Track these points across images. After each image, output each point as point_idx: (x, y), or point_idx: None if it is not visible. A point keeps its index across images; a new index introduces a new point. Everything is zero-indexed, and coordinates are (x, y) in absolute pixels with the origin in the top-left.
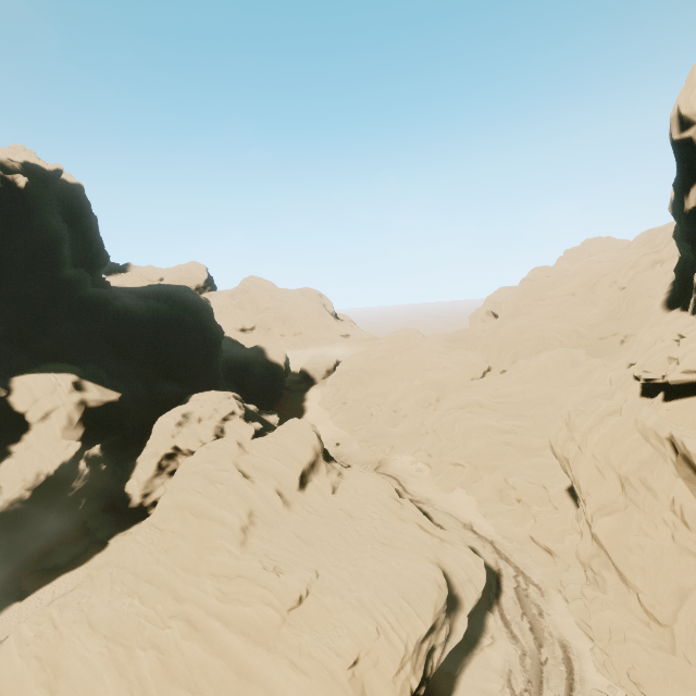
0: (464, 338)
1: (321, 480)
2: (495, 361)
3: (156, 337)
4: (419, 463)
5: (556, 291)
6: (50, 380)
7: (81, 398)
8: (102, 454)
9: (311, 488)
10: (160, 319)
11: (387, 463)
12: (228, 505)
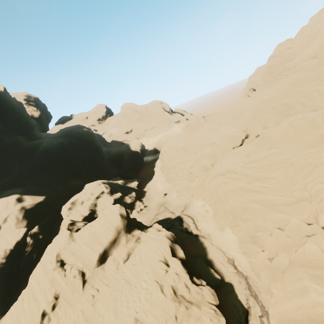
0: (233, 114)
1: (119, 251)
2: (250, 129)
3: (66, 158)
4: (206, 206)
5: (298, 59)
6: (4, 201)
7: (21, 206)
8: (39, 230)
9: (109, 262)
10: (65, 148)
11: (189, 206)
12: (45, 292)
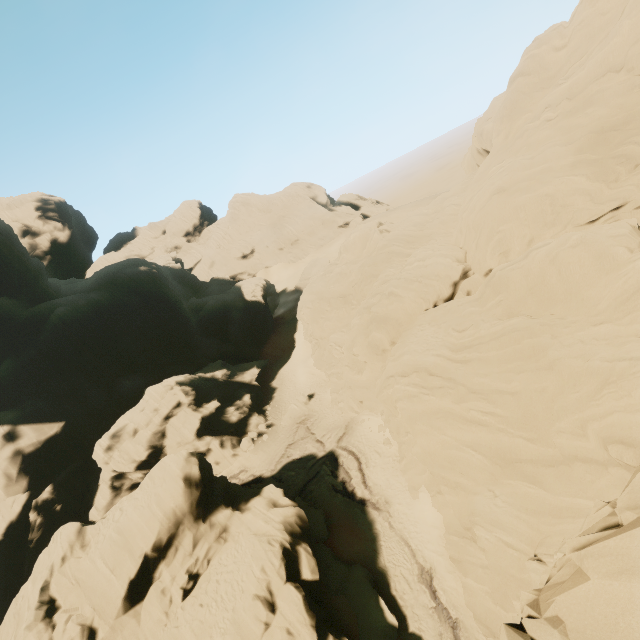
0: (441, 214)
1: (176, 569)
2: (473, 258)
3: (108, 332)
4: (387, 430)
5: (578, 77)
6: None
7: (14, 449)
8: (55, 494)
9: (151, 599)
10: (103, 312)
11: (354, 428)
12: None
